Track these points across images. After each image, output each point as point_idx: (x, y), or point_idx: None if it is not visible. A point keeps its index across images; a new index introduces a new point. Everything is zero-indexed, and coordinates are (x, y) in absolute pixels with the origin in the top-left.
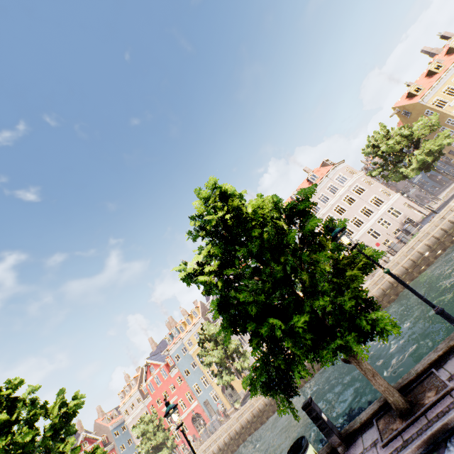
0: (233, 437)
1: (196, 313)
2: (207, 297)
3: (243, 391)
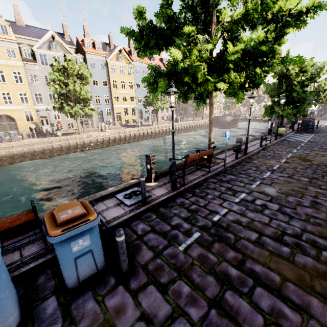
0: (48, 150)
1: (7, 32)
2: (12, 29)
3: (27, 131)
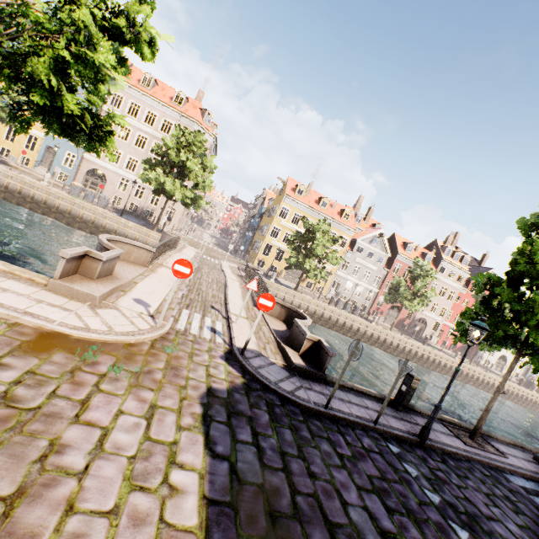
0: None
1: None
2: None
3: None
